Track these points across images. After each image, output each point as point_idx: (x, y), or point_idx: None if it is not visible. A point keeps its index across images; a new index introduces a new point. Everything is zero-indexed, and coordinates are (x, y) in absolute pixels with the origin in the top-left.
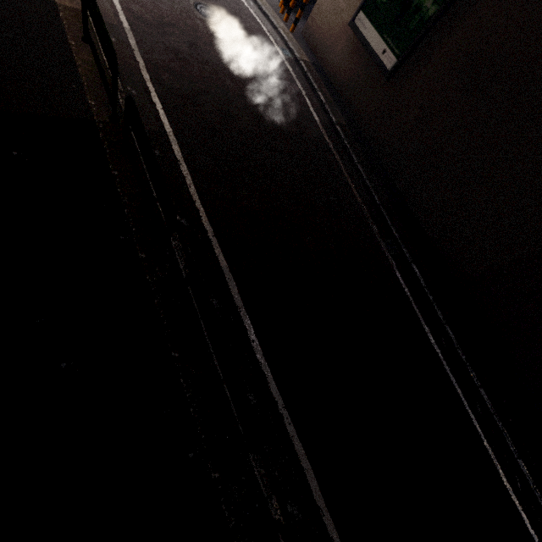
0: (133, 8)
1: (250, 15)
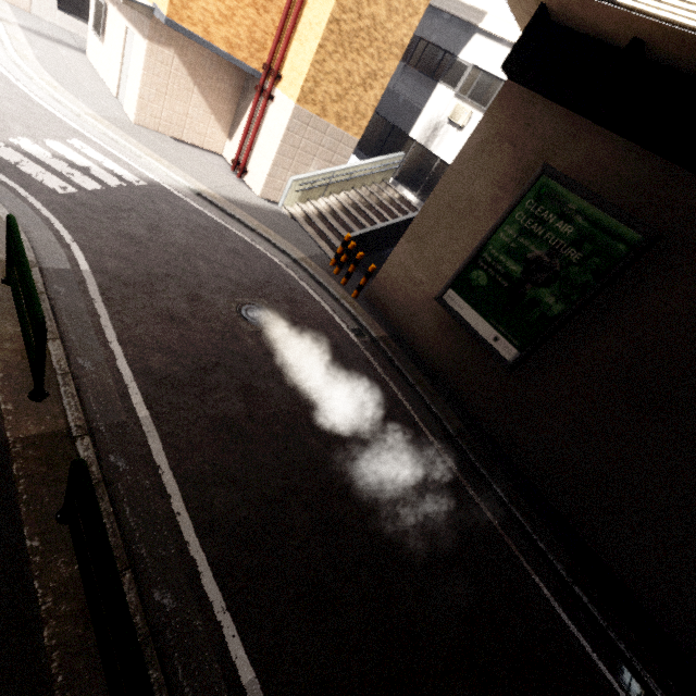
0: (152, 364)
1: (304, 292)
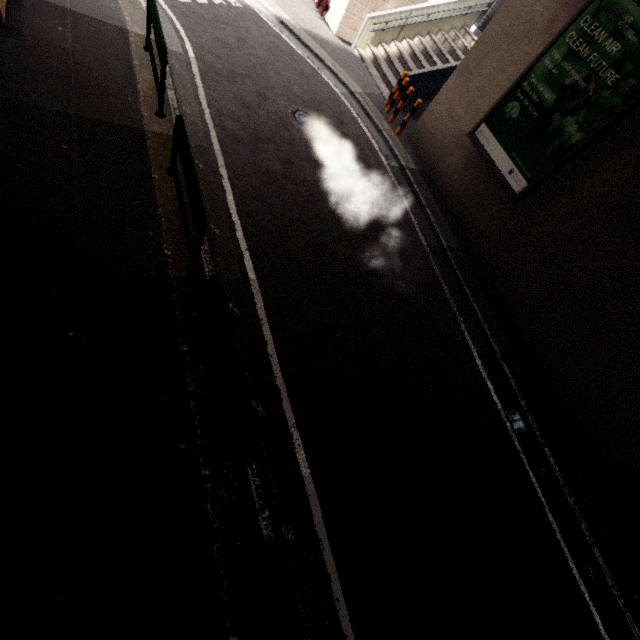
0: (226, 125)
1: (352, 118)
